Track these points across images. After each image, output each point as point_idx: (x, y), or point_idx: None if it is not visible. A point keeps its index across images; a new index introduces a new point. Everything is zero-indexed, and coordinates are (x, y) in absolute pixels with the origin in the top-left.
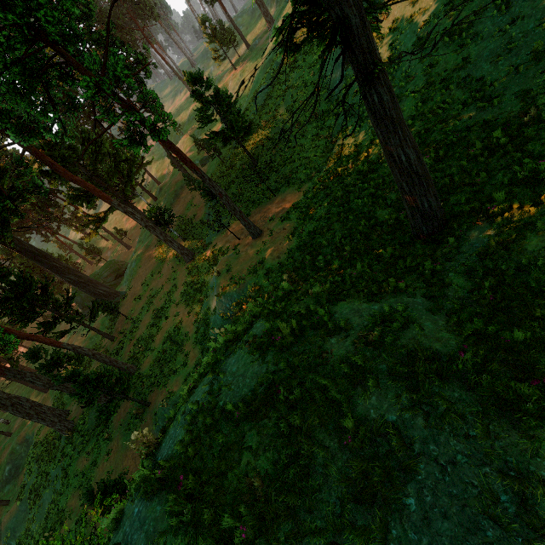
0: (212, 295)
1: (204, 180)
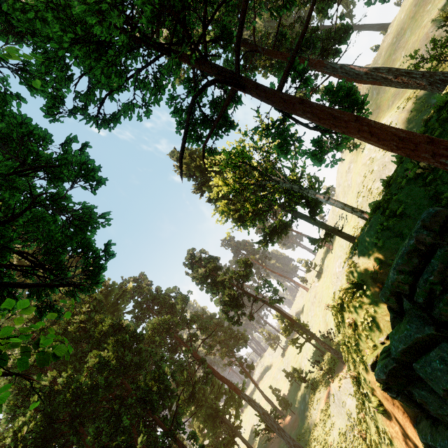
0: (336, 415)
1: (302, 327)
